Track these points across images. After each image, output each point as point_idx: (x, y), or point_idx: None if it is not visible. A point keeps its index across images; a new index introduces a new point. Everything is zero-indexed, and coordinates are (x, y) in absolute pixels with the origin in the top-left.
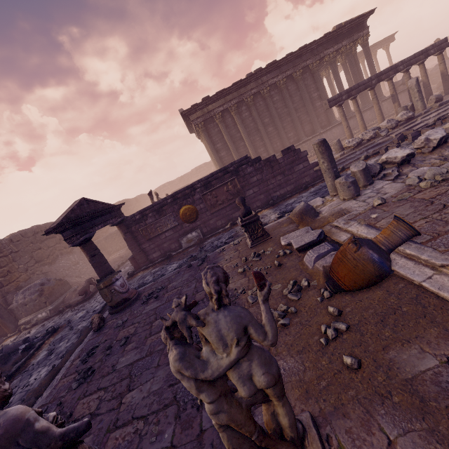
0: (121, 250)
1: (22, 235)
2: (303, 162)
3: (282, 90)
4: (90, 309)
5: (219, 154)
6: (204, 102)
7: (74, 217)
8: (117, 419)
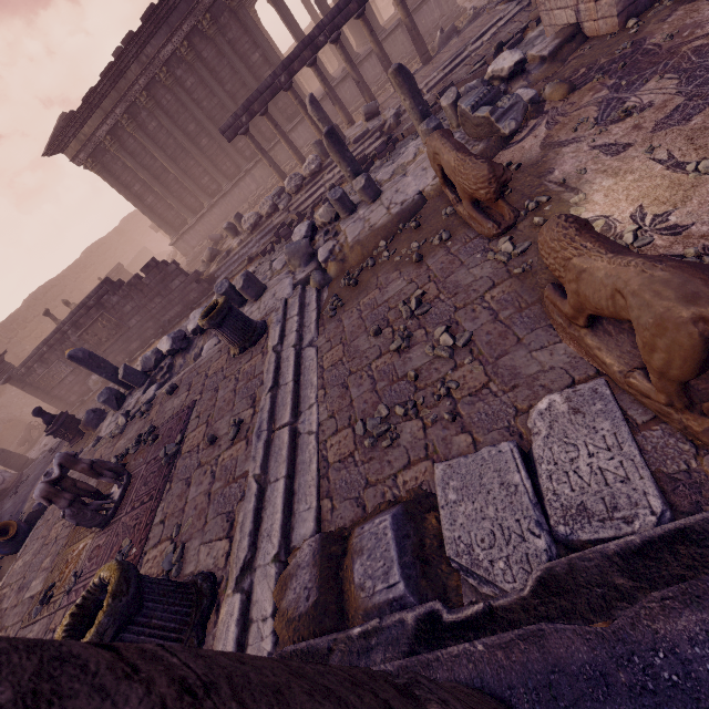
0: None
1: None
2: (177, 277)
3: (192, 66)
4: None
5: (145, 202)
6: (69, 126)
7: None
8: None
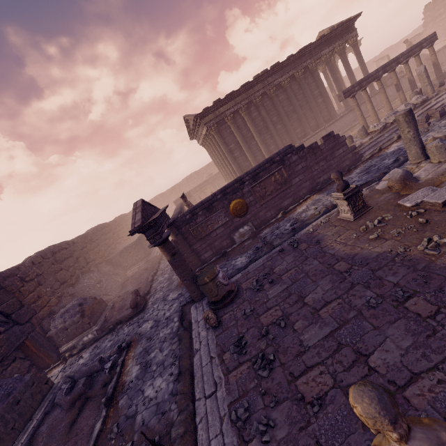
0: (138, 263)
1: (42, 256)
2: (342, 147)
3: (287, 90)
4: (159, 318)
5: (232, 155)
6: (216, 104)
7: (146, 217)
8: (391, 381)
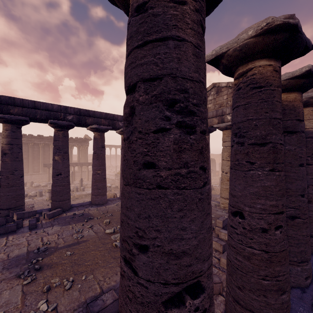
0: None
1: None
2: None
3: (40, 147)
4: None
5: None
6: None
7: None
8: None
